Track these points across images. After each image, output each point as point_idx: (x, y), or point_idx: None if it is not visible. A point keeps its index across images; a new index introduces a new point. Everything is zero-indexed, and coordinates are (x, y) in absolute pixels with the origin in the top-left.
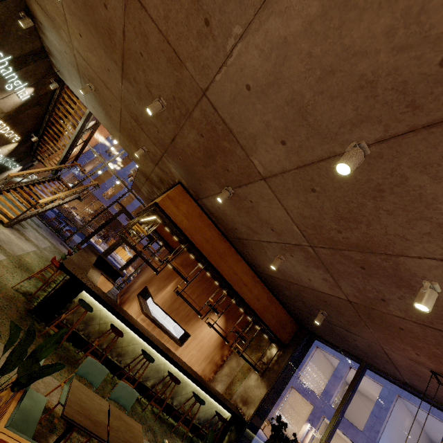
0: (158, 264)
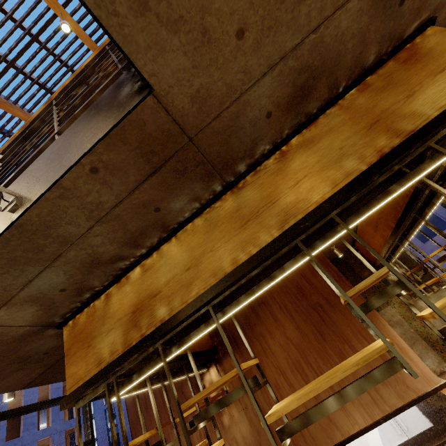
0: (211, 425)
